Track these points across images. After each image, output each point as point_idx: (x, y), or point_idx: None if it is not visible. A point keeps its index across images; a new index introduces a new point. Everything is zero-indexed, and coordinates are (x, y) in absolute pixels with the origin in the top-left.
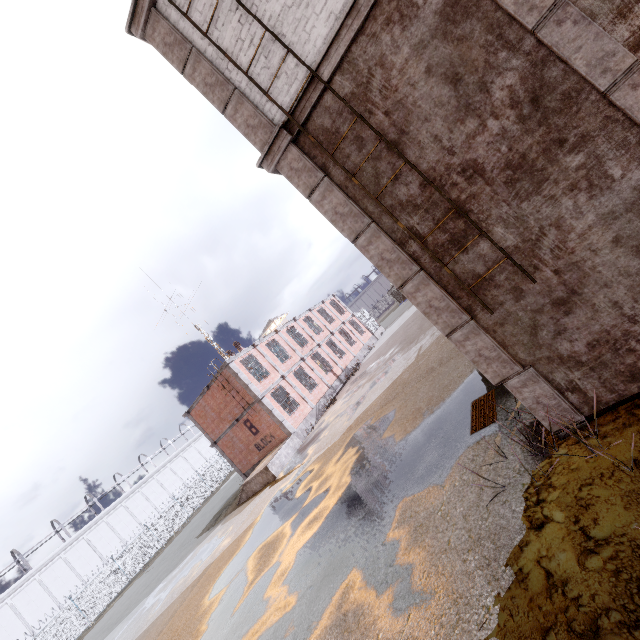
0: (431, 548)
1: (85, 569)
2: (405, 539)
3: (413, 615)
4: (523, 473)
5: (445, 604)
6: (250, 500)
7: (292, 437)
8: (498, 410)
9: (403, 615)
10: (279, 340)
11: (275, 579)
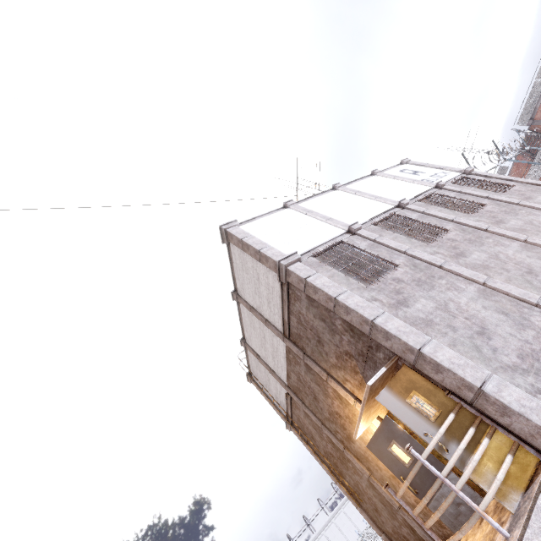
0: None
1: None
2: None
3: None
4: None
5: None
6: None
7: None
8: None
9: None
10: None
11: None
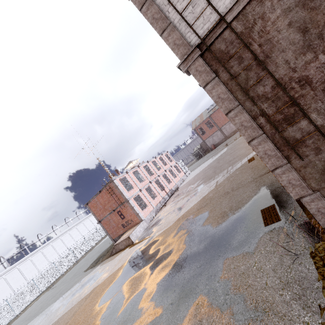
0: (254, 286)
1: (16, 285)
2: (234, 280)
3: (251, 324)
4: (308, 248)
5: (274, 319)
6: (118, 253)
7: (143, 222)
8: (280, 215)
9: (244, 323)
10: (139, 171)
11: (144, 297)
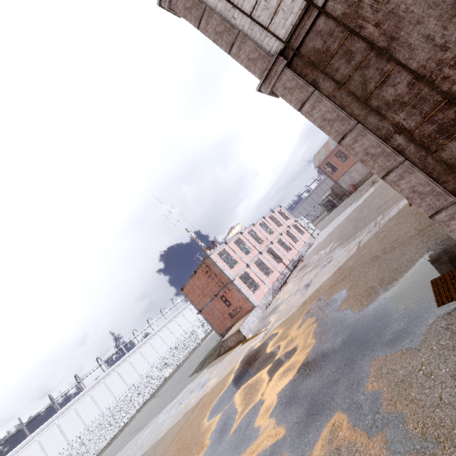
0: (420, 401)
1: (117, 391)
2: (387, 391)
3: None
4: None
5: (453, 454)
6: (227, 353)
7: (256, 309)
8: None
9: None
10: (243, 239)
11: (262, 412)
